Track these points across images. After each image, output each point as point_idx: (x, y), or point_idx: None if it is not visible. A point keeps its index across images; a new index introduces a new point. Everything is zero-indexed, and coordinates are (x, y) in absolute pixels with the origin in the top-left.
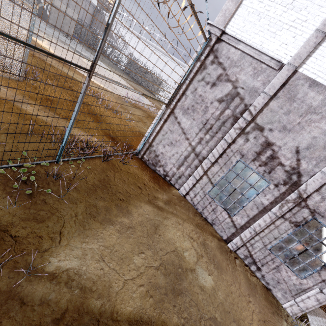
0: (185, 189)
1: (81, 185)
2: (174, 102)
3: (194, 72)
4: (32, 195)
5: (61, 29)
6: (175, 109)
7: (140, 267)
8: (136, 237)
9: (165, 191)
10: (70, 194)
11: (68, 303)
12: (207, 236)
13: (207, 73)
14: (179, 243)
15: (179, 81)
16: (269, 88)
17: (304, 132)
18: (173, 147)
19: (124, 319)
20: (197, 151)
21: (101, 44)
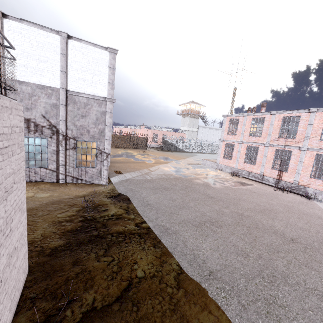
0: None
1: None
2: None
3: None
4: None
5: None
6: None
7: None
8: None
9: None
10: None
11: None
12: (40, 186)
13: None
14: None
15: None
16: None
17: (38, 107)
18: None
19: None
20: None
21: None
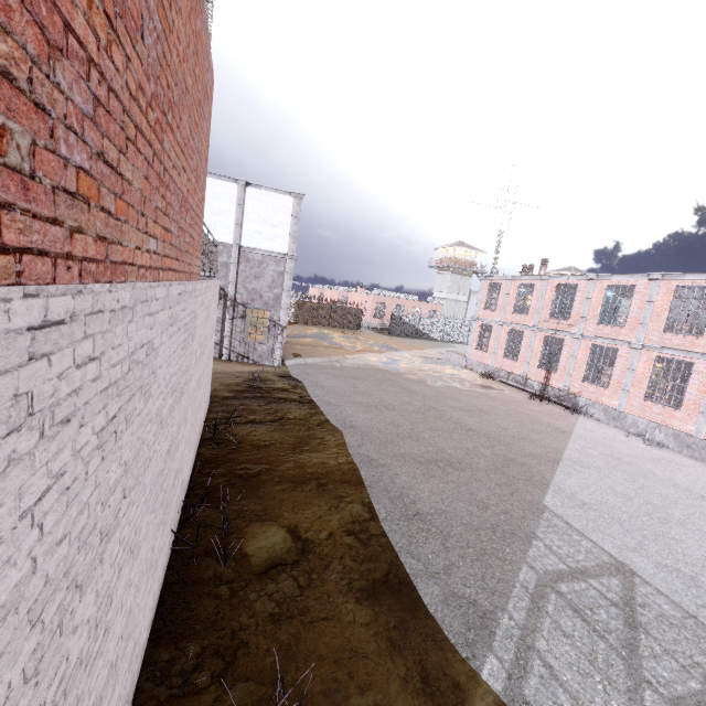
0: None
1: None
2: None
3: None
4: None
5: None
6: None
7: None
8: None
9: None
10: None
11: None
12: None
13: None
14: None
15: None
16: None
17: None
18: None
19: None
20: None
21: None
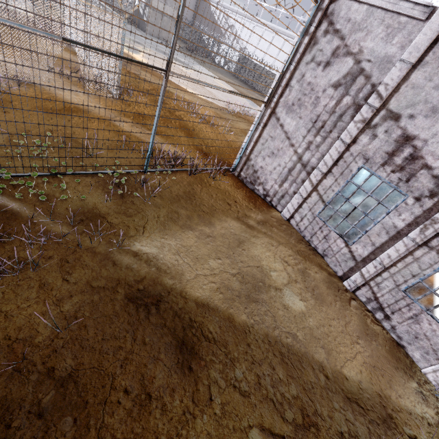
0: (288, 211)
1: (166, 193)
2: (276, 99)
3: (301, 51)
4: (123, 196)
5: (136, 33)
6: (277, 107)
7: (215, 269)
8: (215, 245)
9: (261, 212)
10: (155, 200)
11: (146, 274)
12: (311, 266)
13: (318, 49)
14: (267, 262)
15: (281, 68)
16: (409, 53)
17: None
18: (274, 159)
19: (192, 299)
20: (305, 159)
21: (173, 40)
